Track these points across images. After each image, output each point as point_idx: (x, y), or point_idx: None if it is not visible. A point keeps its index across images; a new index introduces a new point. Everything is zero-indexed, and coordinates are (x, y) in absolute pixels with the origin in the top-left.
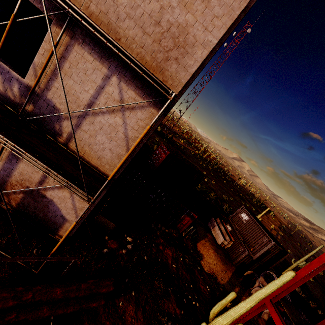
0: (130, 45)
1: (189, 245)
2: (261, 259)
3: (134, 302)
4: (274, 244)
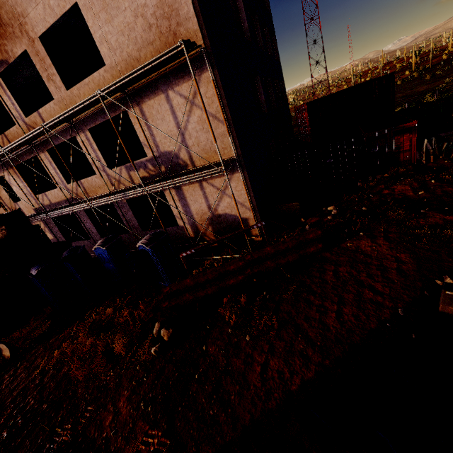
0: None
1: (445, 163)
2: None
3: (366, 238)
4: None
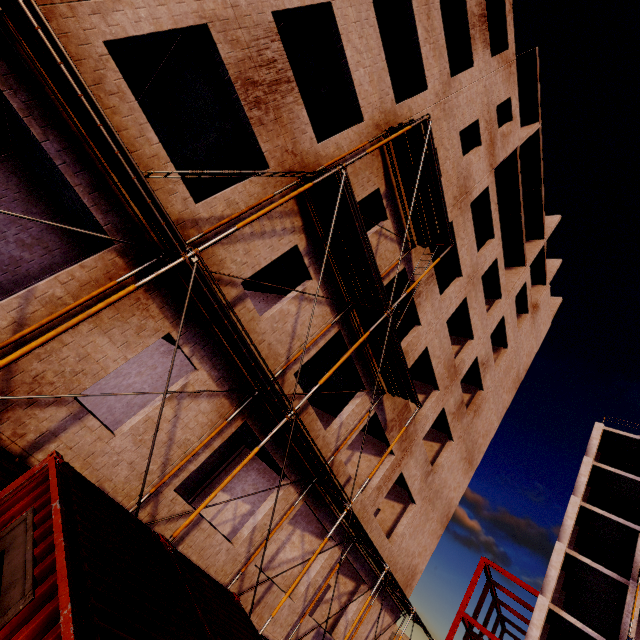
0: None
1: None
2: None
3: None
4: None
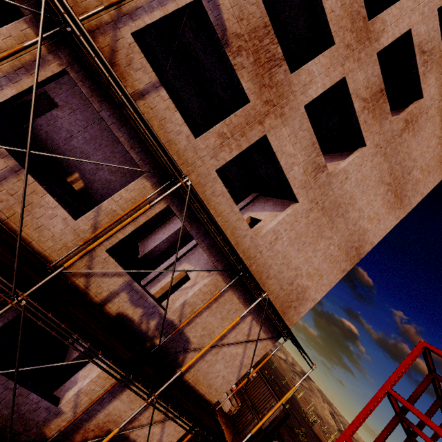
0: (269, 295)
1: None
2: (269, 427)
3: None
4: (282, 408)
